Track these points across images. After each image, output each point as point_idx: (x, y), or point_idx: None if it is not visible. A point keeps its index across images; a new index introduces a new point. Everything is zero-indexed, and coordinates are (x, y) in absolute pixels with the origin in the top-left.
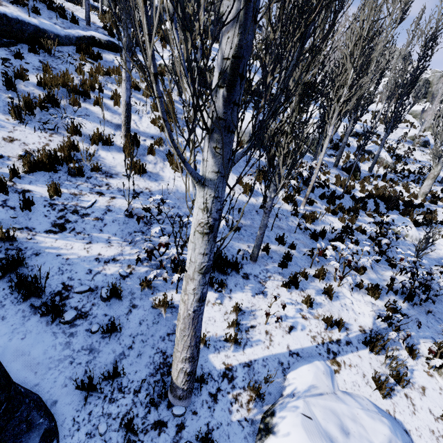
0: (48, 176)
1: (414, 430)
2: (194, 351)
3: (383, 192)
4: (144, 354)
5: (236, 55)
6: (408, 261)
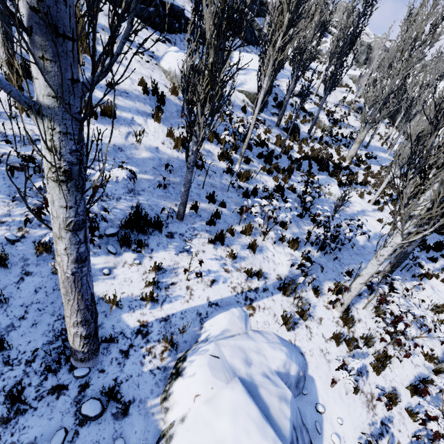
0: None
1: (309, 351)
2: (87, 314)
3: (317, 154)
4: (41, 323)
5: None
6: (324, 217)
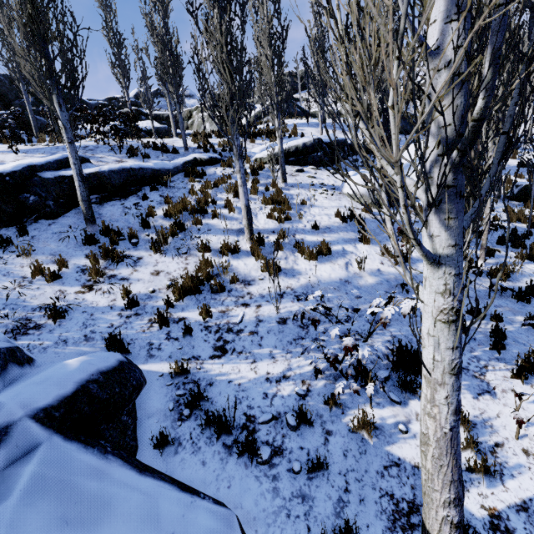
0: (195, 299)
1: None
2: (459, 488)
3: None
4: (367, 499)
5: (480, 118)
6: None
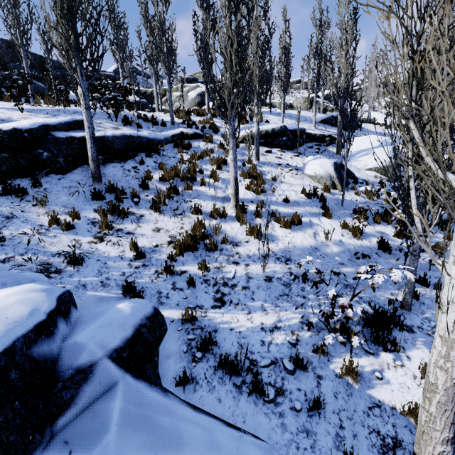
0: (192, 255)
1: None
2: None
3: None
4: (358, 435)
5: None
6: None
